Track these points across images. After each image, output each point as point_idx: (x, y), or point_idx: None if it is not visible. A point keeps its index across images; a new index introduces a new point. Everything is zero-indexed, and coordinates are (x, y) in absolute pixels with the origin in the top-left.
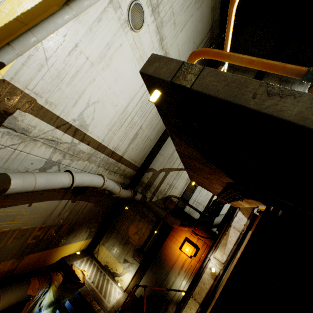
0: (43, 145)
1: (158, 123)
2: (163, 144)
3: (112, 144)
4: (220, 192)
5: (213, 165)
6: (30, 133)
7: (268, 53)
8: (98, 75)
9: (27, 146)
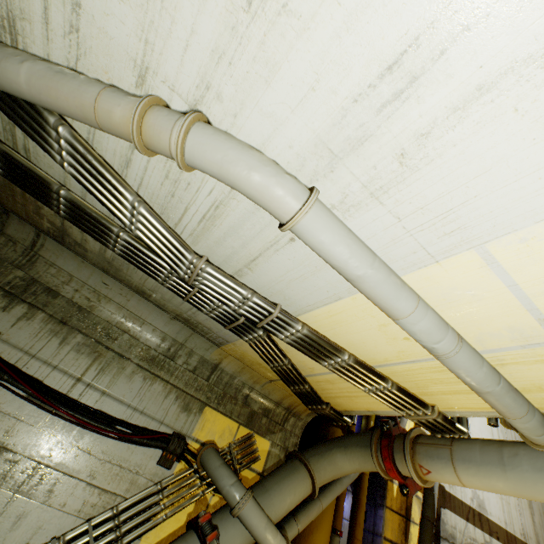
0: None
1: None
2: None
3: (515, 525)
4: None
5: None
6: (455, 539)
7: None
8: None
9: None
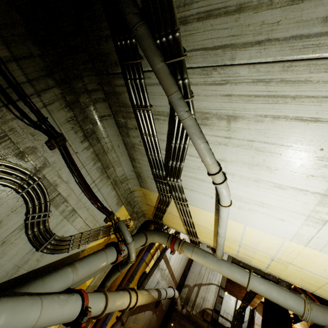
0: (159, 272)
1: None
2: (192, 262)
3: (173, 267)
4: (244, 296)
5: None
6: (159, 266)
7: None
8: None
9: (157, 273)
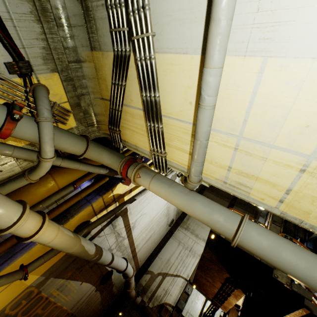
0: (114, 237)
1: (163, 230)
2: (162, 248)
3: (137, 241)
4: (217, 292)
5: (222, 264)
6: (115, 228)
7: (231, 197)
8: (151, 200)
9: (110, 236)
